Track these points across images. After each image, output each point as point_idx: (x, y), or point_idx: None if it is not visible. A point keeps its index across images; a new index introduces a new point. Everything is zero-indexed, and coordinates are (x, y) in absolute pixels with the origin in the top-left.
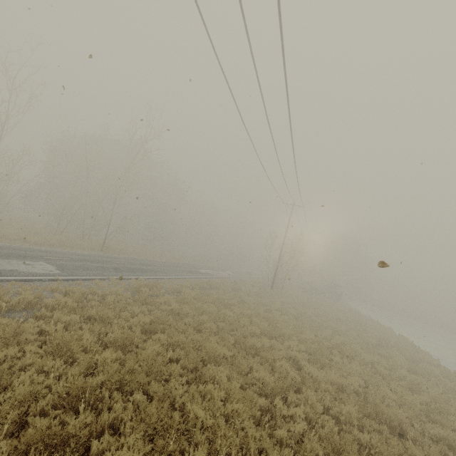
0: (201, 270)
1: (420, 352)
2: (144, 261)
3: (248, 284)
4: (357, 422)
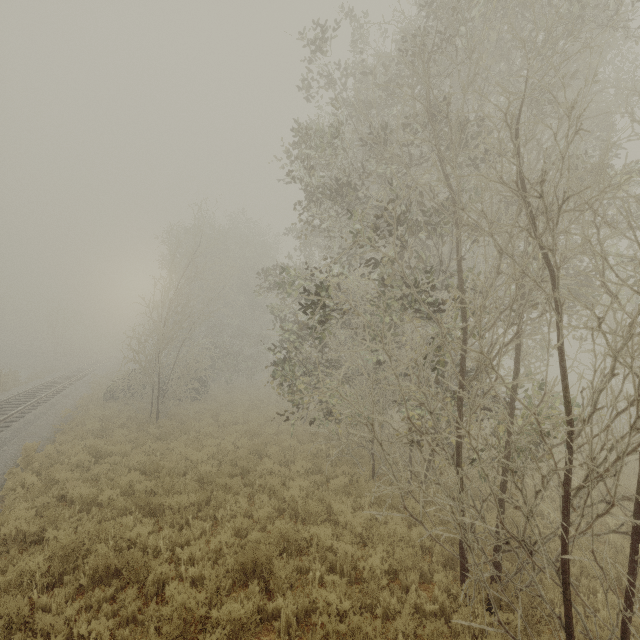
0: None
1: None
2: None
3: None
4: None
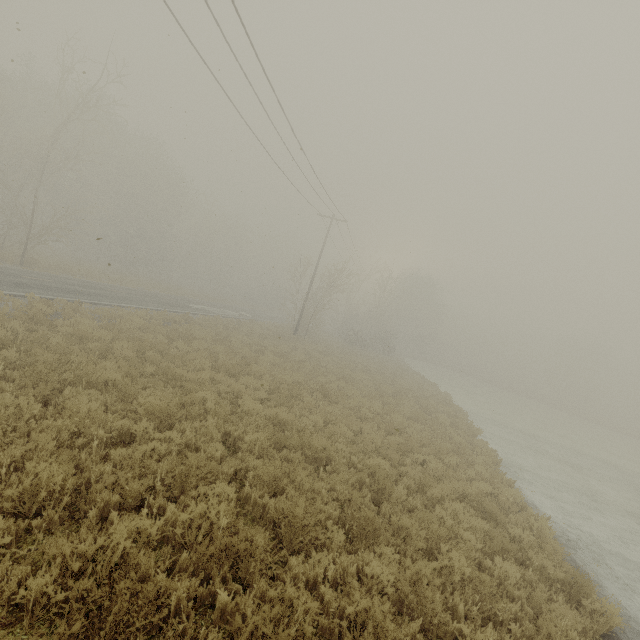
0: (194, 305)
1: (450, 405)
2: (94, 284)
3: (258, 326)
4: (257, 449)
